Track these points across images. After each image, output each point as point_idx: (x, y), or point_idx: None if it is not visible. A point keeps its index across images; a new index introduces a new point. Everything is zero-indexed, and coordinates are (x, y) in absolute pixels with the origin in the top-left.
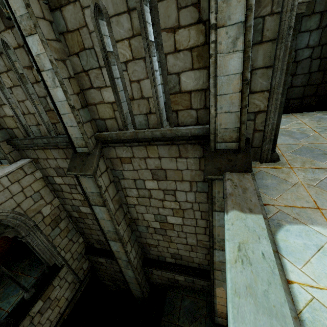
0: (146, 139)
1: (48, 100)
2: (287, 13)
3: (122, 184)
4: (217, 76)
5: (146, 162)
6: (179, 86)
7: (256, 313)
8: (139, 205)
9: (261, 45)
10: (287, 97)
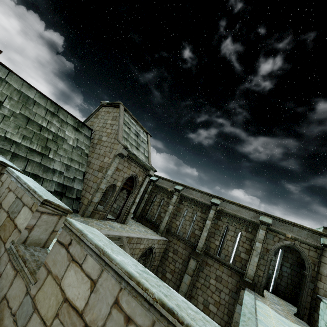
0: (222, 262)
1: (196, 230)
2: (268, 257)
3: (199, 274)
4: (251, 259)
5: (216, 271)
6: (239, 254)
7: (249, 297)
8: (200, 289)
9: (263, 259)
10: (278, 288)
